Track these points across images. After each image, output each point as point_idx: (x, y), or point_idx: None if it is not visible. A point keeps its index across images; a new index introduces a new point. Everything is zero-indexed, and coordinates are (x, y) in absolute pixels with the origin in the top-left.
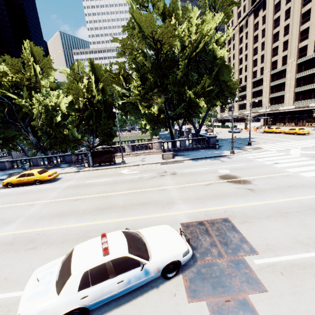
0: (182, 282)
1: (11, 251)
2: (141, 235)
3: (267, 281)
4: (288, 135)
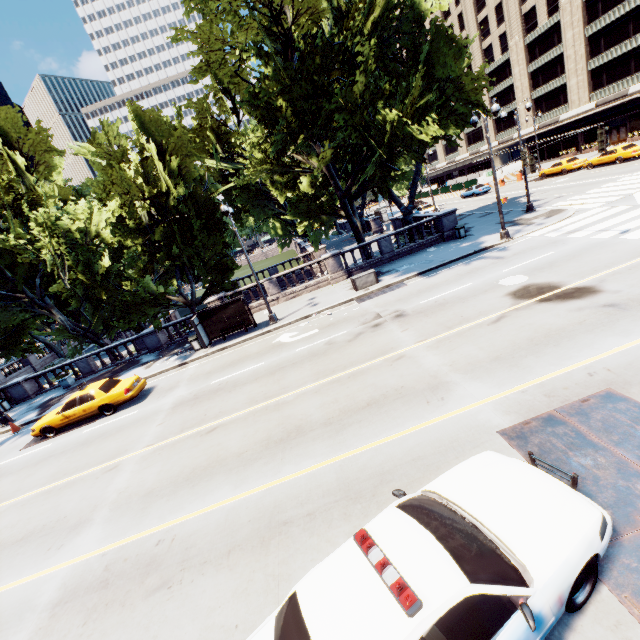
0: (624, 610)
1: (111, 608)
2: (444, 502)
3: None
4: (601, 168)
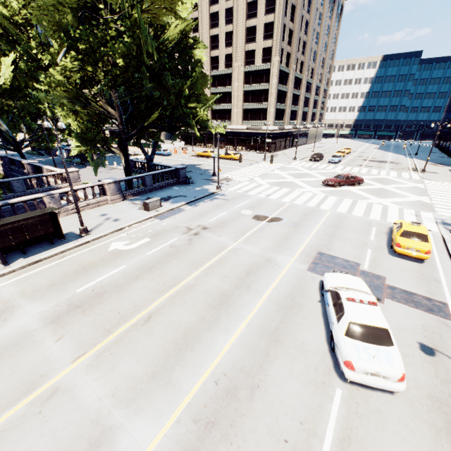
0: None
1: (237, 423)
2: (338, 288)
3: (380, 274)
4: (225, 160)
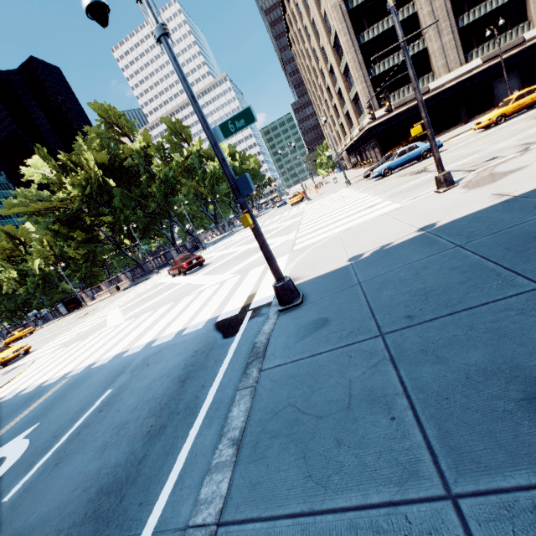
0: None
1: None
2: None
3: None
4: (290, 206)
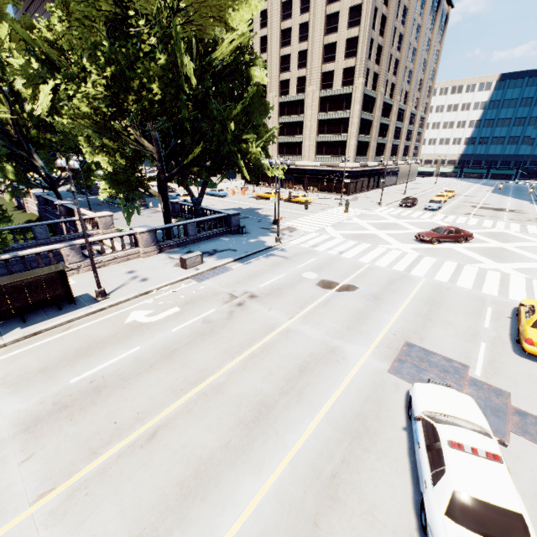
0: None
1: None
2: (434, 414)
3: (500, 386)
4: (292, 203)
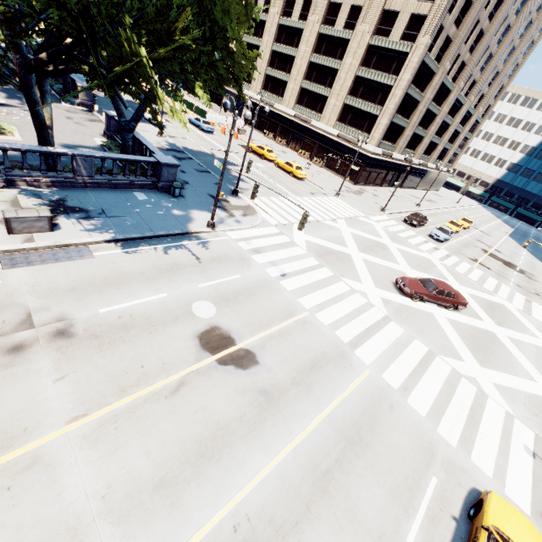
0: None
1: None
2: None
3: None
4: (282, 172)
